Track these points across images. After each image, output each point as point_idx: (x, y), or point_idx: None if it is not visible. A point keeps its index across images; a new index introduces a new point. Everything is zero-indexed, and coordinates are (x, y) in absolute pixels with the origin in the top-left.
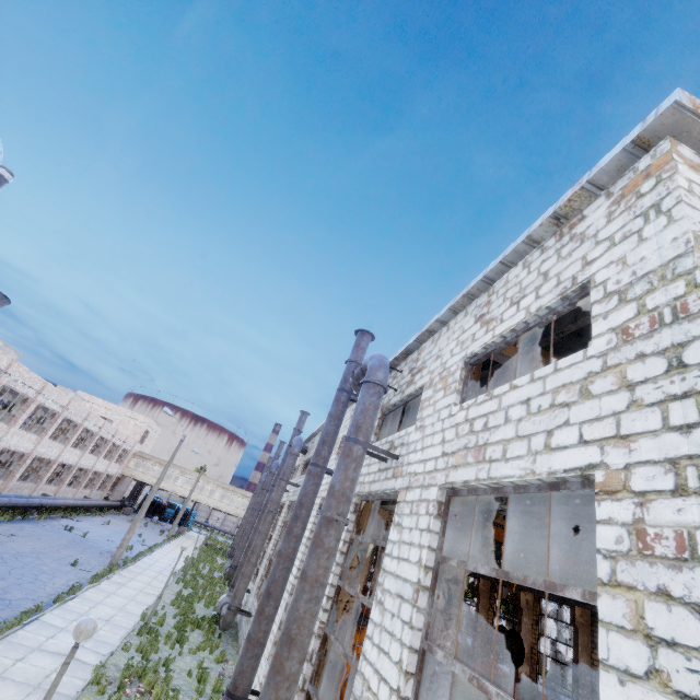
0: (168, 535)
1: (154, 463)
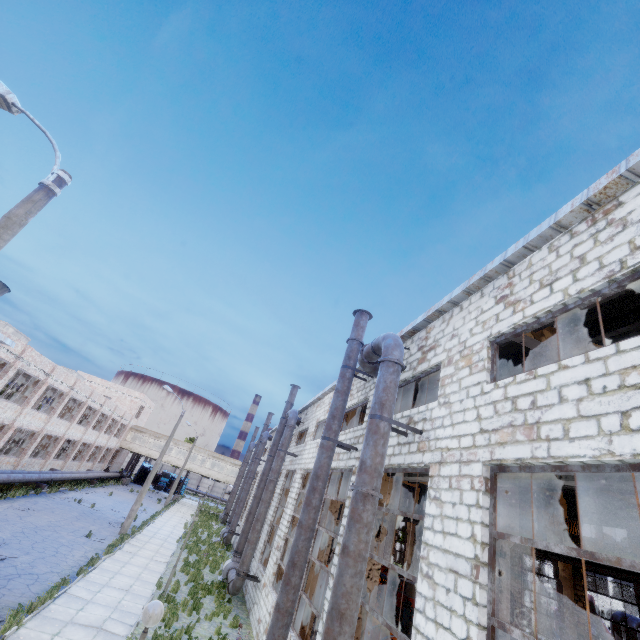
0: (166, 503)
1: (149, 435)
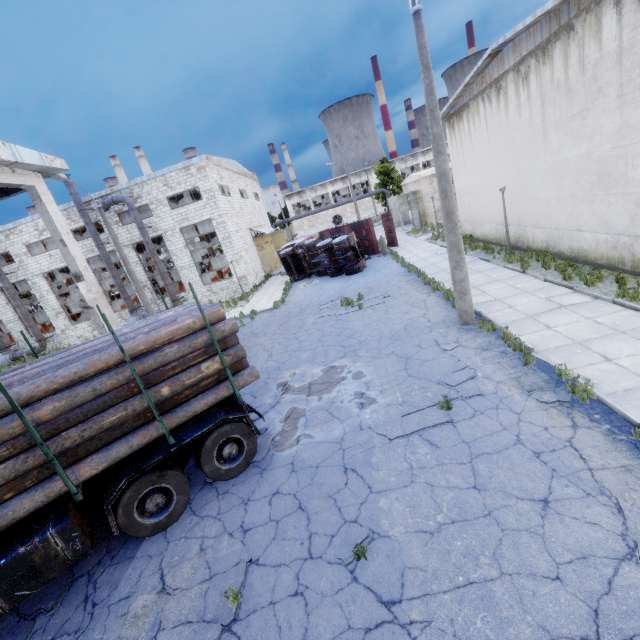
0: None
1: None
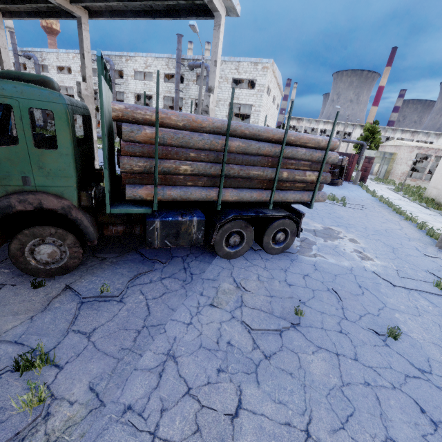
0: None
1: None
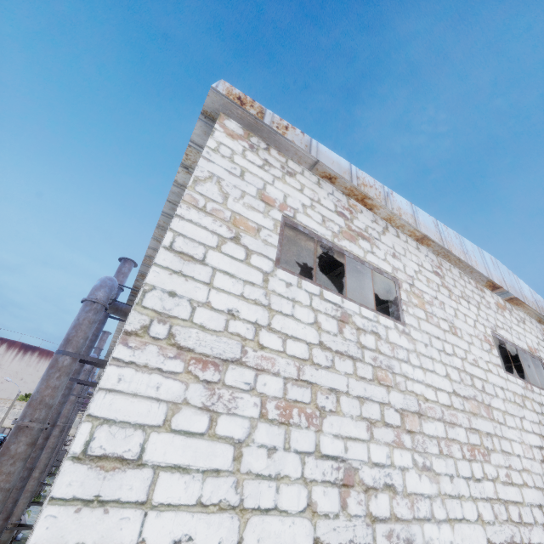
0: None
1: None
